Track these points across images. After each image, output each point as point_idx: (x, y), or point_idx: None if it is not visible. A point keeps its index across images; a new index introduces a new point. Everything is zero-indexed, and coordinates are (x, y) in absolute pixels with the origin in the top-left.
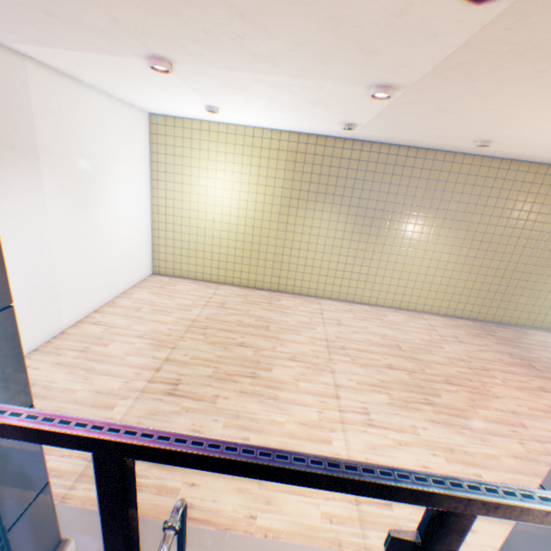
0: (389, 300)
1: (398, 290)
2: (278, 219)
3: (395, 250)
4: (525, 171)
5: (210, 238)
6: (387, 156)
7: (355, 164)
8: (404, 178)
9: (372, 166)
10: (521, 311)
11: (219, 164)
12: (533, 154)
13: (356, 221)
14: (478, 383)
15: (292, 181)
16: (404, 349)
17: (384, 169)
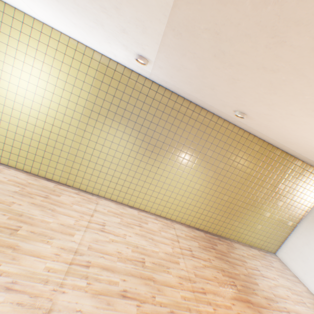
0: (154, 208)
1: (162, 202)
2: (78, 124)
3: (166, 172)
4: (256, 142)
5: (7, 122)
6: (175, 102)
7: (150, 100)
8: (183, 123)
9: (163, 106)
10: (234, 229)
11: (28, 56)
12: (266, 133)
13: (143, 144)
14: (196, 313)
15: (96, 96)
16: (147, 265)
17: (171, 111)
